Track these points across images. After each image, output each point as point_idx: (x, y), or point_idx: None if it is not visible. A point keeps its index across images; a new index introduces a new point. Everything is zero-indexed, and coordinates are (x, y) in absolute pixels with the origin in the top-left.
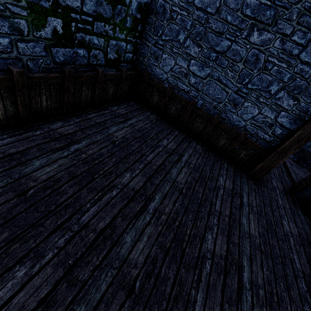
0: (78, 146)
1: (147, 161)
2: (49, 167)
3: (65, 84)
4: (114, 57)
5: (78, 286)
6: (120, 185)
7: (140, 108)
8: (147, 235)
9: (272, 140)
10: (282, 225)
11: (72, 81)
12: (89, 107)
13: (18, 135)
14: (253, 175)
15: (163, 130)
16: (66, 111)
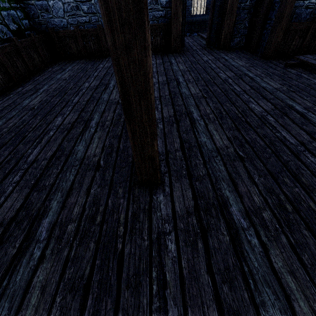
0: (43, 89)
1: (95, 76)
2: (36, 100)
3: (0, 57)
4: (15, 27)
5: (91, 111)
6: (85, 88)
7: (69, 62)
8: (115, 92)
9: (166, 13)
10: (202, 59)
11: (2, 53)
12: (31, 76)
13: (1, 101)
14: (174, 49)
15: (96, 62)
16: (17, 82)
